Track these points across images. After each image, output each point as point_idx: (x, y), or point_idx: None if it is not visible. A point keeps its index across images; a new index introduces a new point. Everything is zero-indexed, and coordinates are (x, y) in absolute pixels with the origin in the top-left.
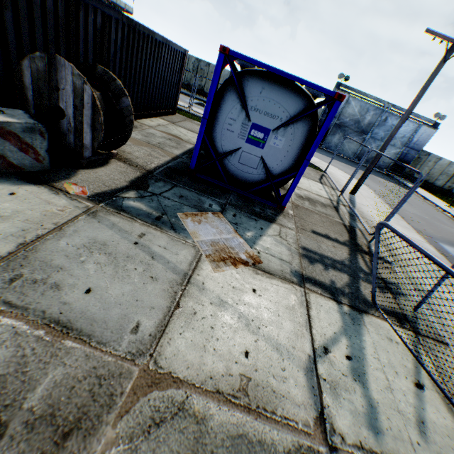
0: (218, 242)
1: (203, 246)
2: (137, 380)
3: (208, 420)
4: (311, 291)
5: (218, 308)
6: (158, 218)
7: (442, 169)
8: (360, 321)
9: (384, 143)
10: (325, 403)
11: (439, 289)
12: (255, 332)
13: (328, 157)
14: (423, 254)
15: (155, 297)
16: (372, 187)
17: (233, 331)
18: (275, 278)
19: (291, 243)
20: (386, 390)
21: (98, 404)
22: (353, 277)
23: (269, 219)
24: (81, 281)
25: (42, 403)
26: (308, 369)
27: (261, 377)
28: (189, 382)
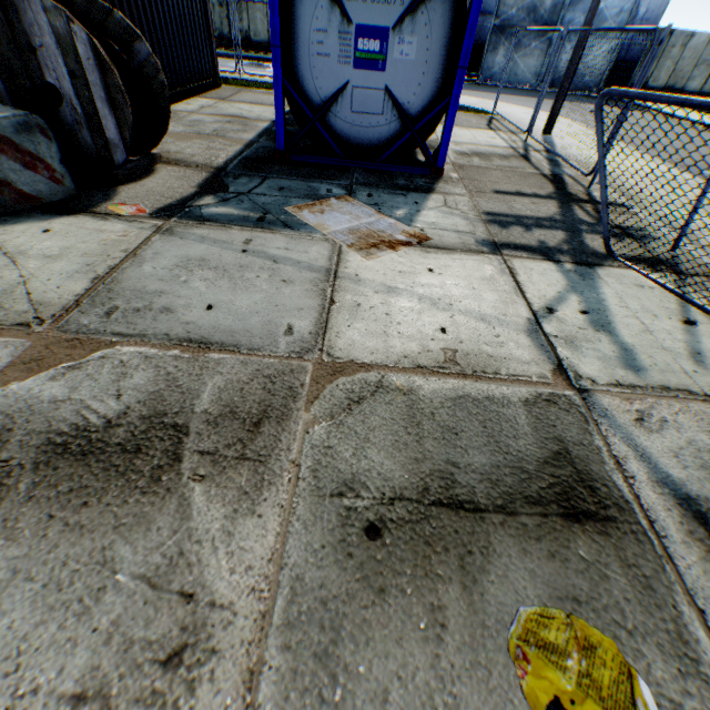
0: (359, 229)
1: (340, 237)
2: (314, 373)
3: (417, 391)
4: (513, 257)
5: (388, 296)
6: (260, 219)
7: (697, 57)
8: (593, 275)
9: (588, 16)
10: (563, 357)
11: (708, 222)
12: (446, 309)
13: (494, 94)
14: (674, 103)
15: (299, 299)
16: (578, 121)
17: (417, 313)
18: (456, 253)
19: (466, 211)
20: (642, 334)
21: (279, 398)
22: (572, 232)
23: (424, 190)
24: (195, 300)
25: (215, 406)
26: (530, 332)
27: (470, 347)
28: (379, 365)
